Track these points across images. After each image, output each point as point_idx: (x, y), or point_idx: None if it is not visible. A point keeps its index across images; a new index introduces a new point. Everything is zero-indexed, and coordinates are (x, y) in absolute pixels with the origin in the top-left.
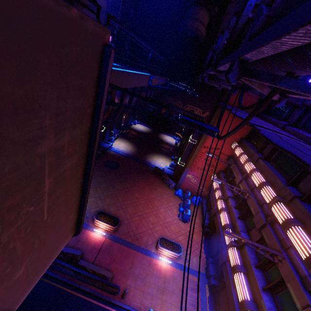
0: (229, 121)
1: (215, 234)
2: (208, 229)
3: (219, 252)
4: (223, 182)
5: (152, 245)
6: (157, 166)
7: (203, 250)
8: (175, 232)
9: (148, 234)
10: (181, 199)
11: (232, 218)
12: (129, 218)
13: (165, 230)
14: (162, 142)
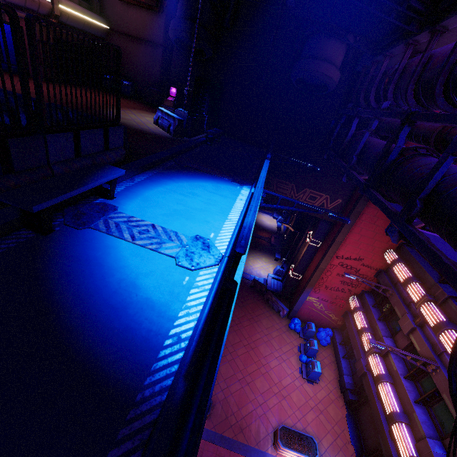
0: (380, 217)
1: (366, 408)
2: (352, 396)
3: (381, 451)
4: (389, 347)
5: (267, 438)
6: (256, 277)
7: (349, 438)
8: (299, 406)
9: (259, 418)
10: (300, 337)
11: (403, 400)
12: (224, 388)
13: (283, 404)
14: (256, 227)
